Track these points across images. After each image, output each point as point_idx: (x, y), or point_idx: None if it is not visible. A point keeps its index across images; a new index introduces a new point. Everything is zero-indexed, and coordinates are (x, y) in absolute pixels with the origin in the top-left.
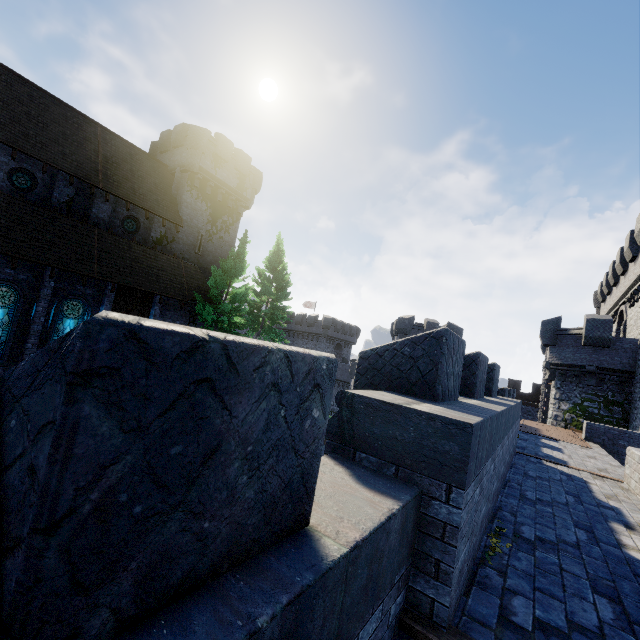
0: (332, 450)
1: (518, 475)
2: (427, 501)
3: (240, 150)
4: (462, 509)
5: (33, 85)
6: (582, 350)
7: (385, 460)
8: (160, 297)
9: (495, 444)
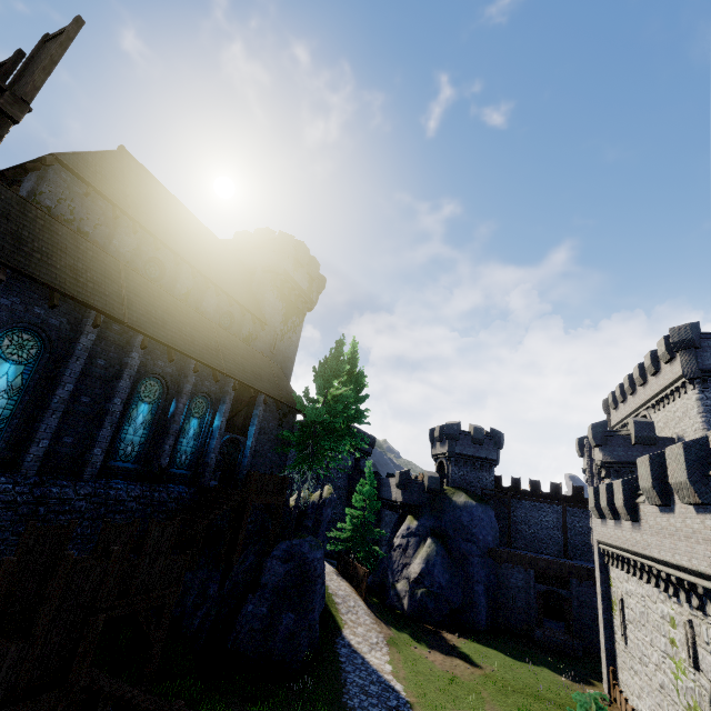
0: None
1: None
2: None
3: (313, 257)
4: None
5: (155, 180)
6: (633, 448)
7: None
8: (265, 397)
9: None
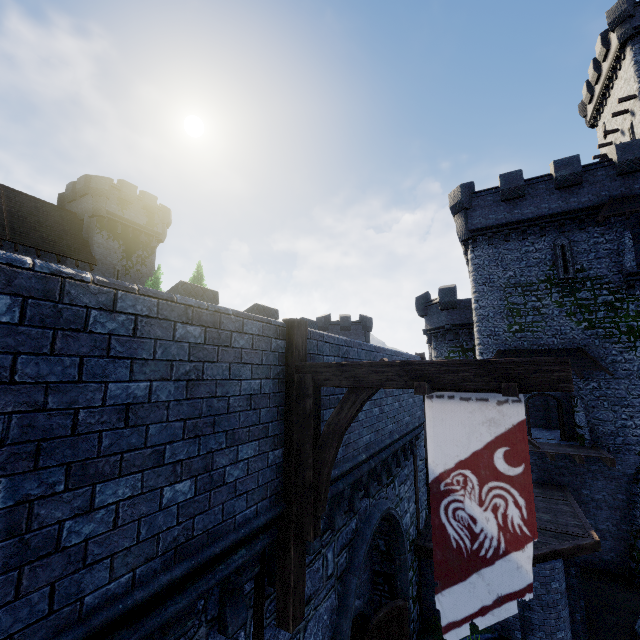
0: None
1: None
2: None
3: (145, 192)
4: None
5: None
6: (442, 314)
7: None
8: None
9: None
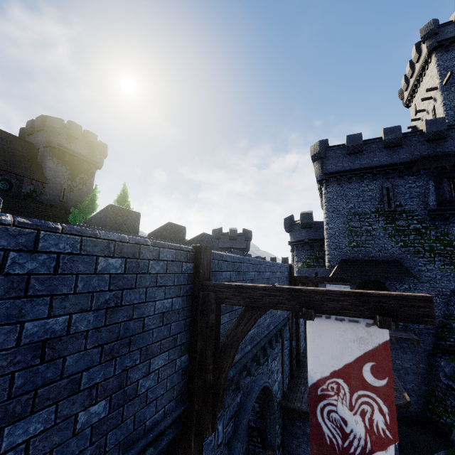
0: None
1: None
2: None
3: (88, 131)
4: None
5: None
6: (302, 231)
7: None
8: None
9: None
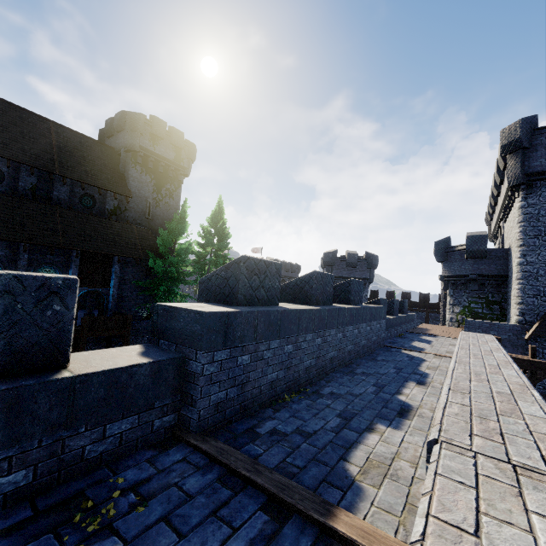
0: (149, 342)
1: (365, 360)
2: (188, 362)
3: (173, 127)
4: (202, 363)
5: None
6: (466, 262)
7: (171, 342)
8: (118, 257)
9: (290, 331)
